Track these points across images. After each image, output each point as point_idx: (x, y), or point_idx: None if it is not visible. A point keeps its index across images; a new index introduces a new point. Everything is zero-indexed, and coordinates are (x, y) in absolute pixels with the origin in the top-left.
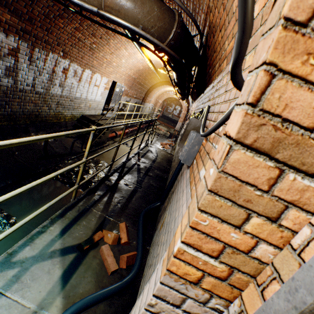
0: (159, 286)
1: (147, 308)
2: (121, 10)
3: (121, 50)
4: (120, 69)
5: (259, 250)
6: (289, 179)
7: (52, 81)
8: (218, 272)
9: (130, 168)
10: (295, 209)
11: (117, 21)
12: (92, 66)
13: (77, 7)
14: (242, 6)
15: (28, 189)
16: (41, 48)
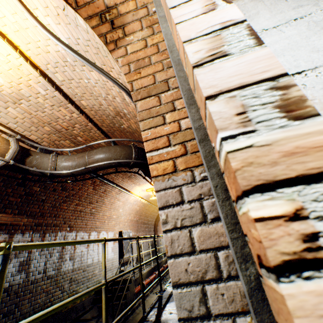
0: (157, 196)
1: (164, 229)
2: (99, 159)
3: (115, 203)
4: (121, 218)
5: (183, 125)
6: (163, 96)
7: (63, 257)
8: (179, 152)
9: (169, 296)
10: (176, 101)
11: (98, 165)
12: (96, 227)
13: (73, 176)
14: (119, 86)
15: (43, 315)
16: (51, 231)
